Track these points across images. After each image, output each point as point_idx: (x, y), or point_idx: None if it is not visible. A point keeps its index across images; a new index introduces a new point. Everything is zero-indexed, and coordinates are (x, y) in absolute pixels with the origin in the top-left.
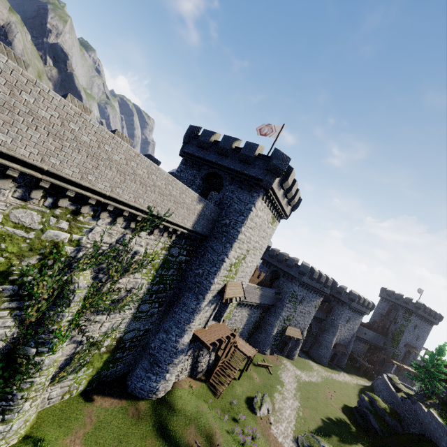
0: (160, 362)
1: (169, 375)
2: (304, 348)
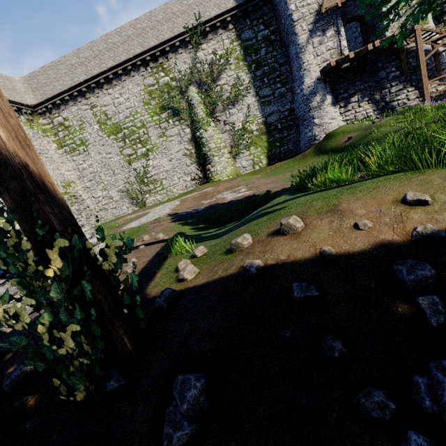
0: (303, 117)
1: (318, 120)
2: None
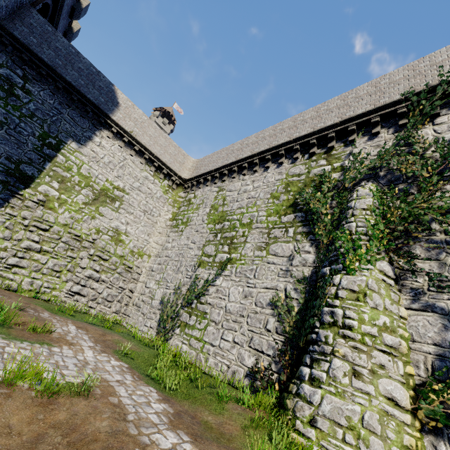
0: None
1: None
2: None
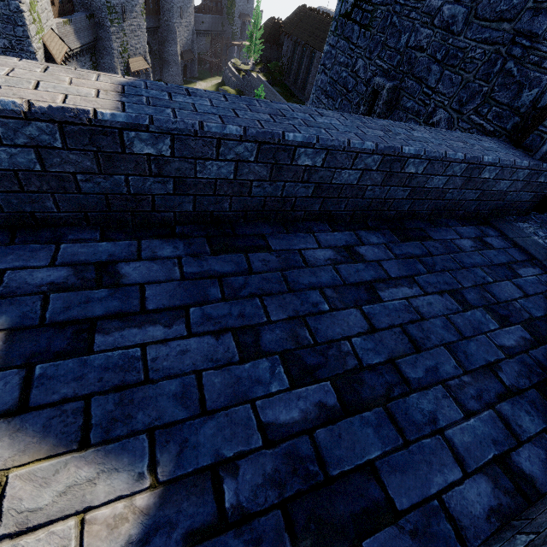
0: None
1: None
2: (155, 77)
